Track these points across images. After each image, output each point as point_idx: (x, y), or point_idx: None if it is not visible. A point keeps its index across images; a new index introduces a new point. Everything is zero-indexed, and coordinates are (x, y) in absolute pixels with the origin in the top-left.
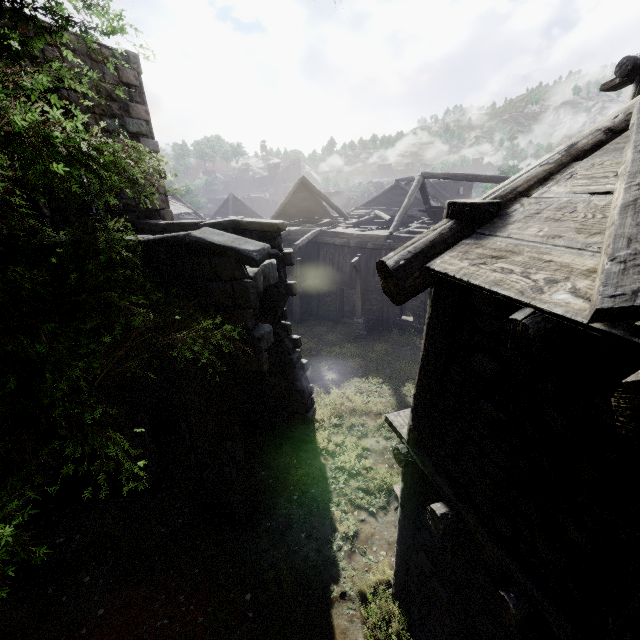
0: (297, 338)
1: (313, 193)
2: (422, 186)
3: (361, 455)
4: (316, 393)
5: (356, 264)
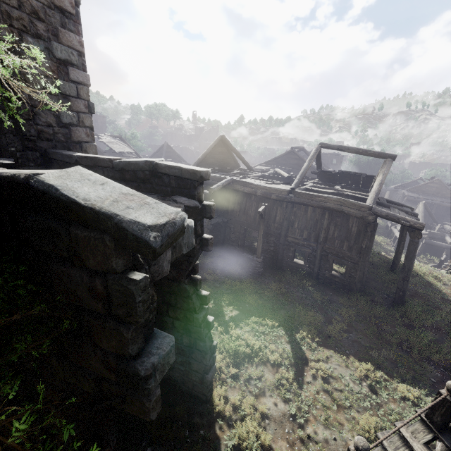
0: (206, 295)
1: (229, 149)
2: (318, 153)
3: (259, 424)
4: (216, 330)
5: (262, 212)
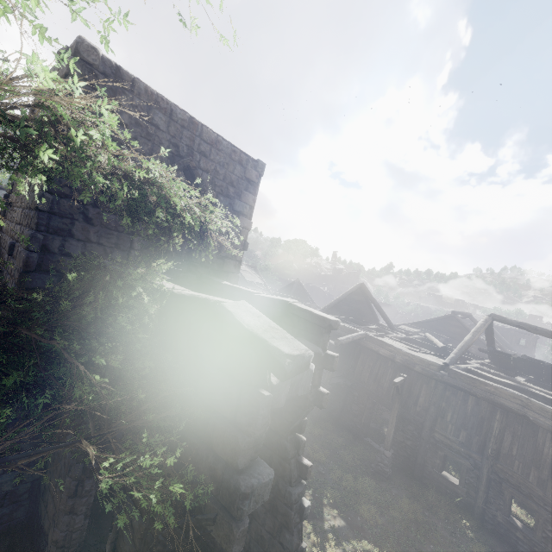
0: (307, 465)
1: (368, 299)
2: (489, 326)
3: None
4: (307, 538)
5: (399, 384)
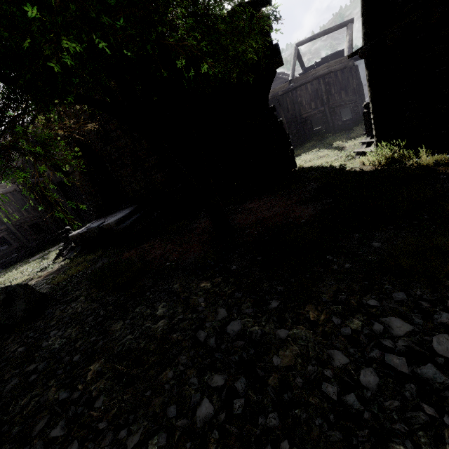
0: (273, 105)
1: None
2: (298, 53)
3: None
4: None
5: (278, 99)
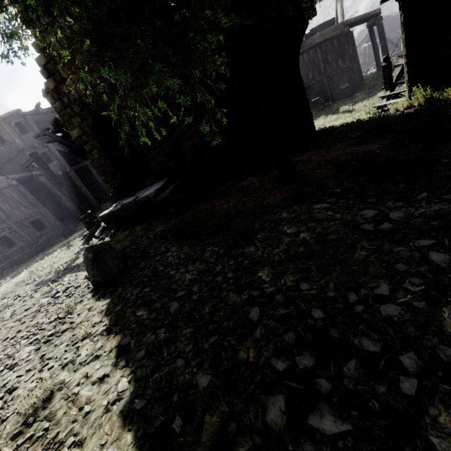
0: None
1: None
2: None
3: None
4: None
5: None
